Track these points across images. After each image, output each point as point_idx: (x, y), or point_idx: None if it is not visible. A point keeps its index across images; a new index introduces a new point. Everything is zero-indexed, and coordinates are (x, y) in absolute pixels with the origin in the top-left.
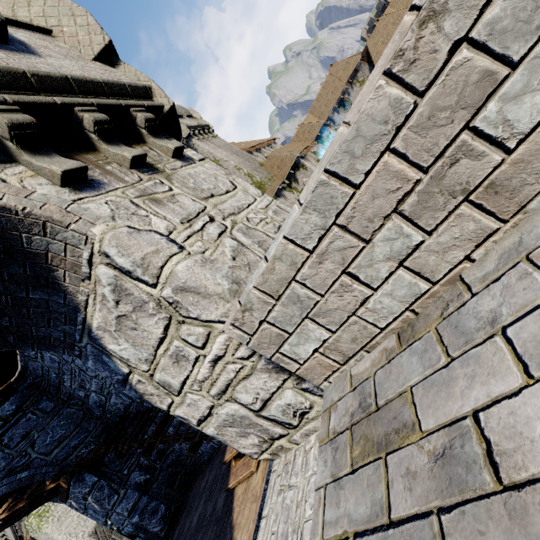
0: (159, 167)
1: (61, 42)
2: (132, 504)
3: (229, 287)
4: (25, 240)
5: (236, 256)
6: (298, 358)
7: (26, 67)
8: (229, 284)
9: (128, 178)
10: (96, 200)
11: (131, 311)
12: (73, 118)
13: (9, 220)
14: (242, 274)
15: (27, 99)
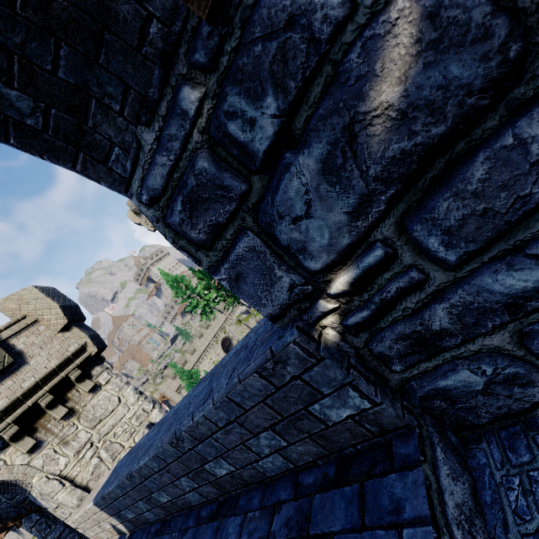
0: (76, 408)
1: (42, 325)
2: (58, 534)
3: (77, 503)
4: (10, 482)
5: (94, 471)
6: (91, 534)
7: (19, 393)
8: (77, 502)
9: (57, 430)
10: (38, 456)
11: (46, 498)
12: (37, 403)
13: (5, 481)
14: (92, 483)
15: (18, 416)
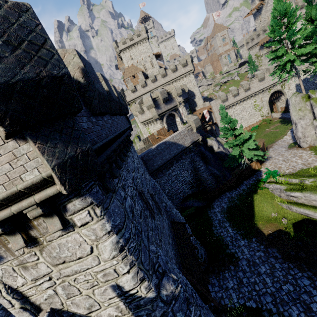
0: (40, 240)
1: None
2: None
3: None
4: None
5: (48, 299)
6: None
7: None
8: None
9: (17, 252)
10: None
11: None
12: None
13: None
14: (44, 306)
15: None
